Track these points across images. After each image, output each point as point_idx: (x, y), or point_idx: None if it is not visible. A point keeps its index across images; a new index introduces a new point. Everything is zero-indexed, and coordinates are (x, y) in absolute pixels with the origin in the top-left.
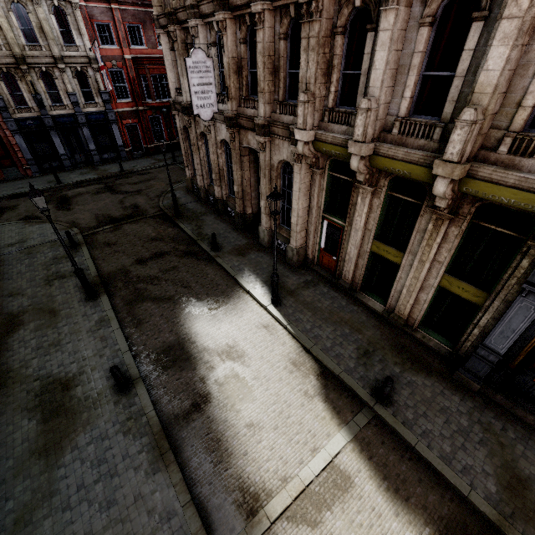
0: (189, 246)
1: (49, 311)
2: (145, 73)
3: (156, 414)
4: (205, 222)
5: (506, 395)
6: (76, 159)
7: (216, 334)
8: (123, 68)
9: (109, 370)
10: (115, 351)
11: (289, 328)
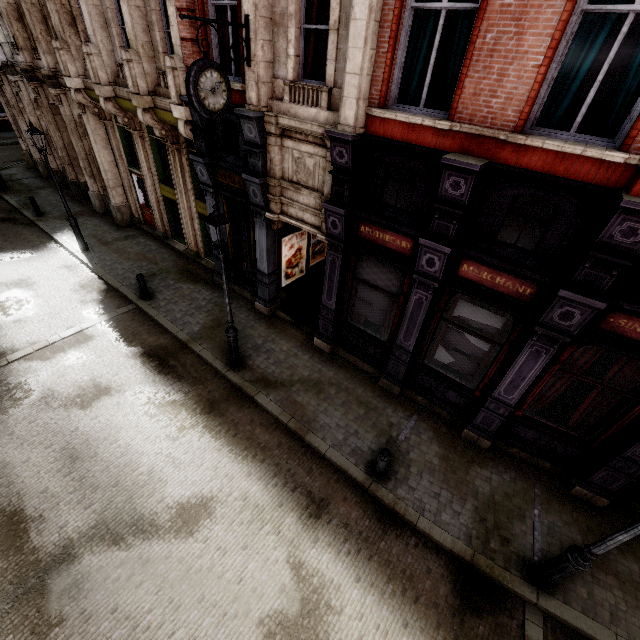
0: (10, 214)
1: None
2: None
3: None
4: (38, 195)
5: (240, 285)
6: None
7: (10, 274)
8: None
9: None
10: None
11: (89, 265)
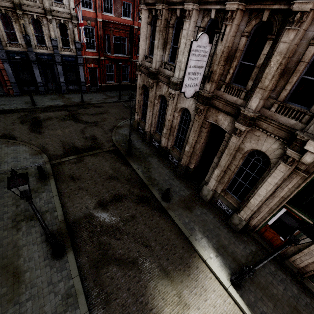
0: (141, 190)
1: (13, 271)
2: (110, 33)
3: None
4: (151, 165)
5: None
6: (49, 86)
7: None
8: (94, 27)
9: None
10: None
11: None
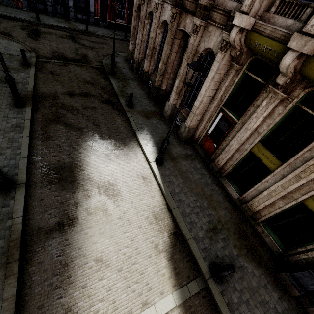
0: (111, 96)
1: None
2: None
3: (23, 221)
4: (129, 85)
5: None
6: (57, 9)
7: (103, 170)
8: None
9: (1, 168)
10: (15, 154)
11: (162, 186)
